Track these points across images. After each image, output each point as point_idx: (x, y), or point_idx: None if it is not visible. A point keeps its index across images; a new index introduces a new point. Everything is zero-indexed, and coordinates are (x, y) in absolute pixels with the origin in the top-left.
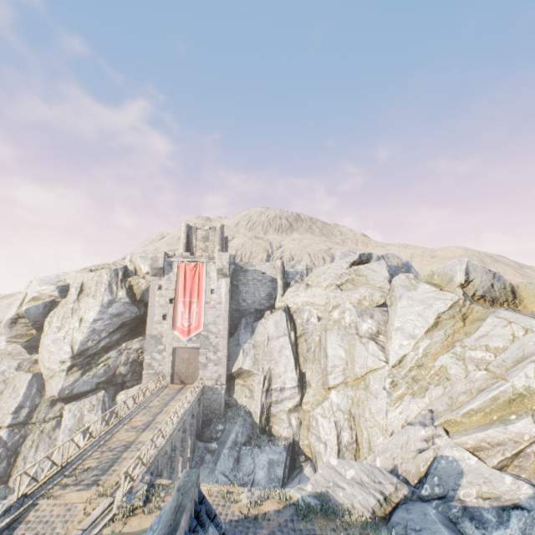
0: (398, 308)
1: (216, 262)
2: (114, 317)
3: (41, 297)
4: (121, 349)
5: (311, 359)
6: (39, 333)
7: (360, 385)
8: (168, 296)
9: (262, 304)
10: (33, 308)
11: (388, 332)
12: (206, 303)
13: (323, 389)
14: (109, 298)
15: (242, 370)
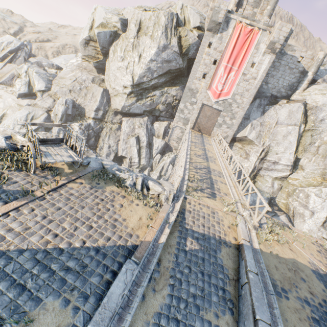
0: None
1: (271, 33)
2: (164, 62)
3: (107, 25)
4: (163, 91)
5: (311, 151)
6: (104, 58)
7: None
8: (213, 56)
9: (280, 92)
10: (102, 33)
11: None
12: (242, 75)
13: (319, 177)
14: (164, 43)
15: (245, 138)
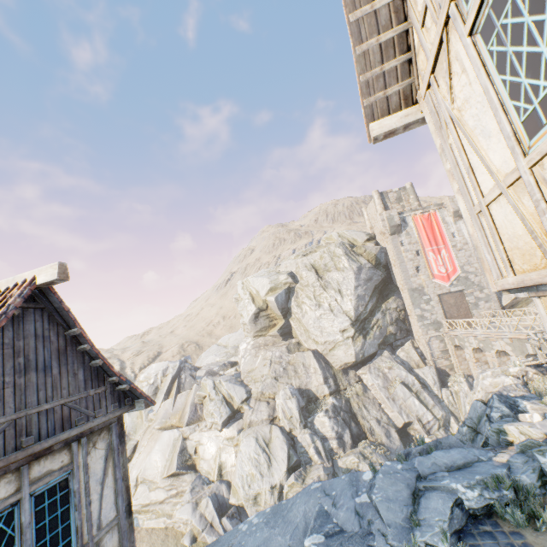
0: None
1: (446, 207)
2: (367, 282)
3: (277, 286)
4: (383, 310)
5: None
6: (286, 319)
7: None
8: (413, 249)
9: None
10: (278, 296)
11: None
12: (452, 247)
13: None
14: (356, 266)
15: (516, 300)
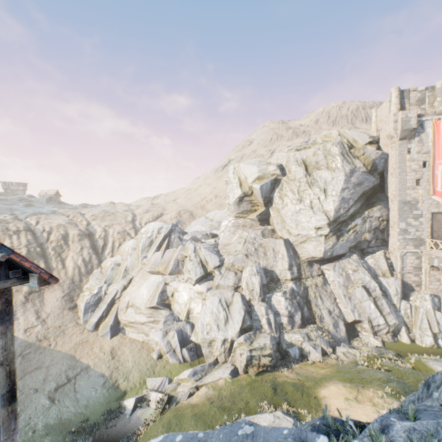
0: None
1: None
2: (356, 186)
3: (264, 176)
4: (364, 217)
5: None
6: (266, 208)
7: None
8: (420, 160)
9: None
10: (264, 185)
11: None
12: None
13: None
14: (349, 168)
15: None
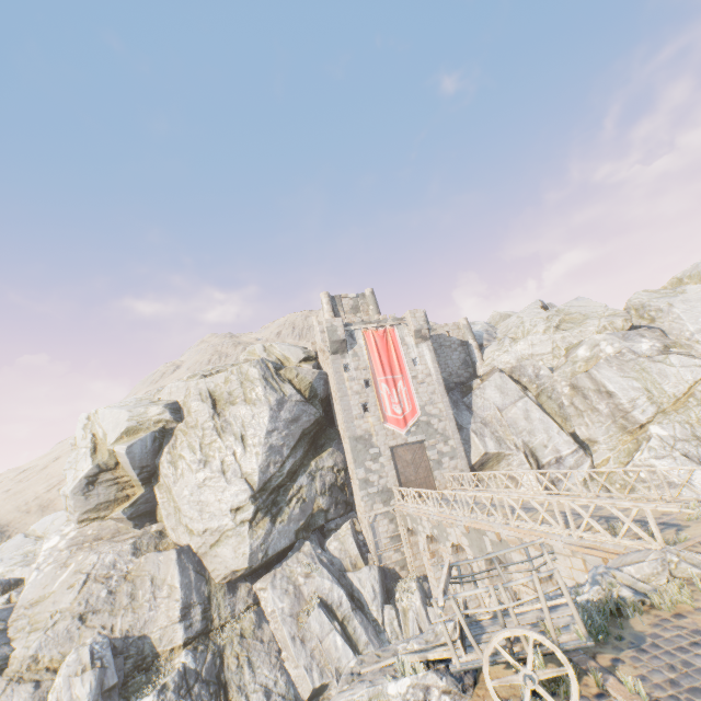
0: (679, 313)
1: (407, 324)
2: (290, 424)
3: (140, 426)
4: (311, 470)
5: (572, 414)
6: (148, 487)
7: (690, 403)
8: (361, 378)
9: (461, 375)
10: (137, 443)
11: (681, 341)
12: (412, 379)
13: (624, 435)
14: (276, 398)
15: (487, 456)
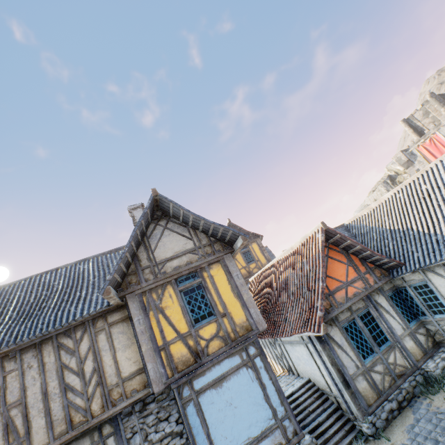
0: None
1: (444, 125)
2: None
3: None
4: None
5: None
6: None
7: None
8: None
9: None
10: None
11: None
12: None
13: None
14: None
15: None
